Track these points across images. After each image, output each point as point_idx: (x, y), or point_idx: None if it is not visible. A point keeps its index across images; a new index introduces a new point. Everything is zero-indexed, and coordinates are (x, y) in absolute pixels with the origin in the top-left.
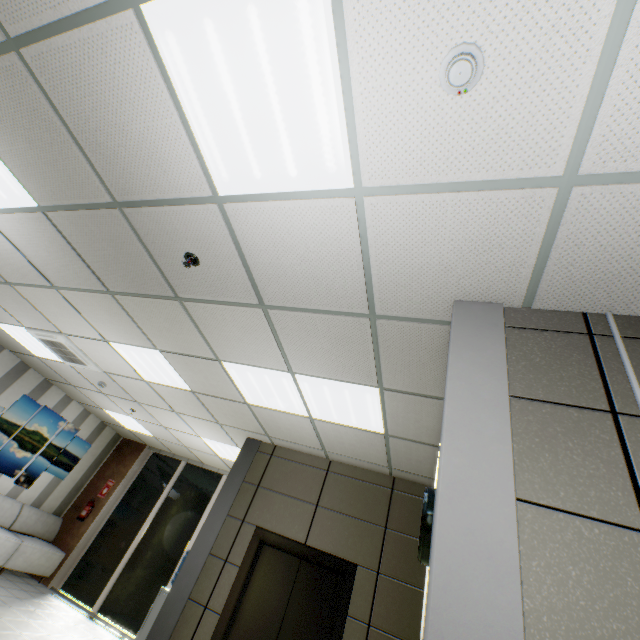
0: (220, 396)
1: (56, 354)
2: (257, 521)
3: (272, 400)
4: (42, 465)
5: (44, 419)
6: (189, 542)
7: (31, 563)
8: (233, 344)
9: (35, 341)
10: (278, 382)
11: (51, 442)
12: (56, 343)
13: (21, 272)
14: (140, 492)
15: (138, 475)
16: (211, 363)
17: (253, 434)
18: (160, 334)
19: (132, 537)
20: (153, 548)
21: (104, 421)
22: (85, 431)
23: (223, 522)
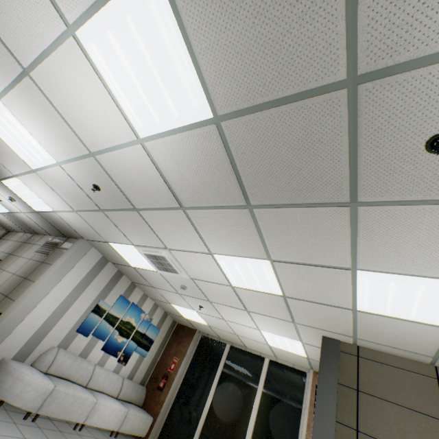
0: (319, 301)
1: (153, 265)
2: (374, 433)
3: (401, 309)
4: (132, 347)
5: (132, 312)
6: (250, 418)
7: (134, 427)
8: (399, 252)
9: (137, 255)
10: (437, 292)
11: (137, 329)
12: (158, 257)
13: (153, 197)
14: (198, 368)
15: (194, 354)
16: (337, 272)
17: (333, 334)
18: (286, 245)
19: (200, 408)
20: (219, 420)
21: (166, 311)
22: (155, 319)
23: (334, 429)
